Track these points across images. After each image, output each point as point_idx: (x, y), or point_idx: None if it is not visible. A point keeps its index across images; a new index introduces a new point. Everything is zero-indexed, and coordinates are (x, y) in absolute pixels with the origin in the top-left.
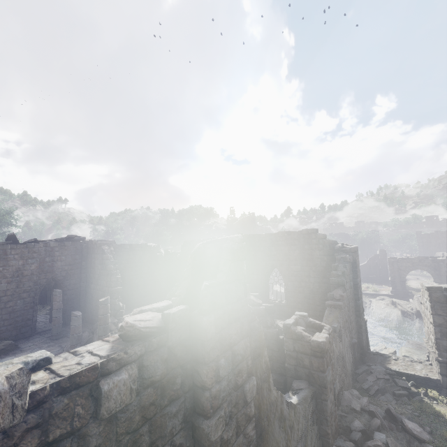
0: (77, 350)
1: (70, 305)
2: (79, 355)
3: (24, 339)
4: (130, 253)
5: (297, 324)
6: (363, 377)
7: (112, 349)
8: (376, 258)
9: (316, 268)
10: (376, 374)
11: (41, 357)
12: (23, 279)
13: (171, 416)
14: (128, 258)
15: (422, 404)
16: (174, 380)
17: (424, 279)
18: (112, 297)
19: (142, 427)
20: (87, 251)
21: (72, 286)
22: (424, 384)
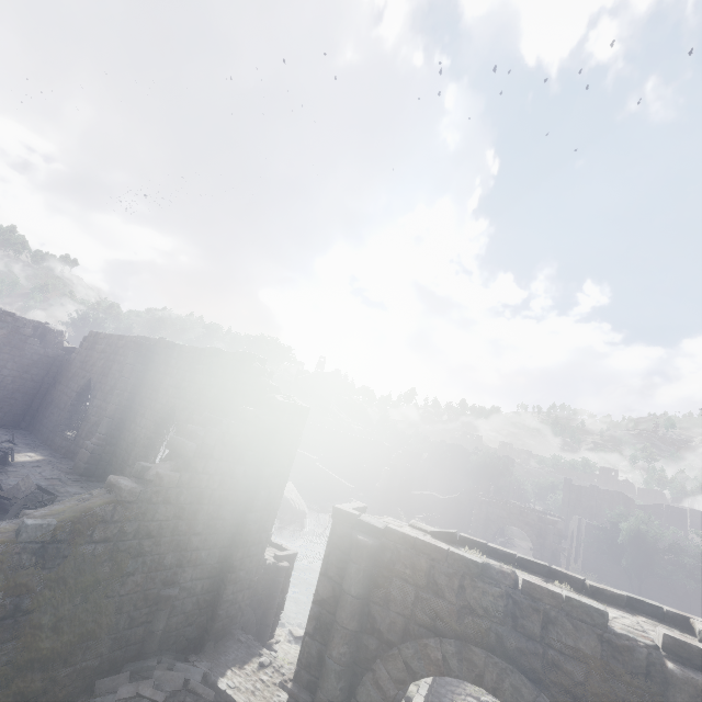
0: None
1: None
2: None
3: None
4: None
5: None
6: (115, 682)
7: None
8: (474, 493)
9: None
10: (150, 682)
11: None
12: None
13: None
14: None
15: None
16: None
17: None
18: None
19: None
20: None
21: None
22: None
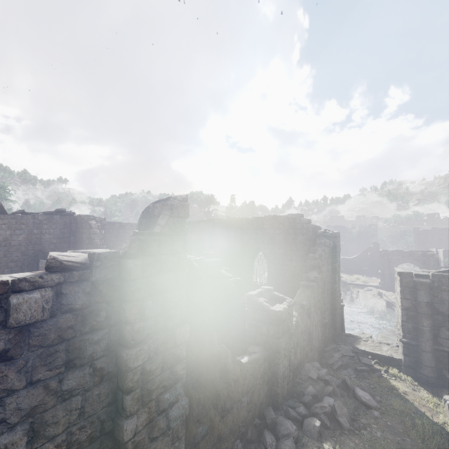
0: (1, 275)
1: None
2: None
3: None
4: (120, 231)
5: (261, 296)
6: (330, 354)
7: (31, 275)
8: (369, 251)
9: (298, 252)
10: (342, 351)
11: None
12: (11, 249)
13: (92, 342)
14: (118, 236)
15: (380, 379)
16: (97, 312)
17: None
18: None
19: (58, 345)
20: (76, 225)
21: None
22: (387, 363)
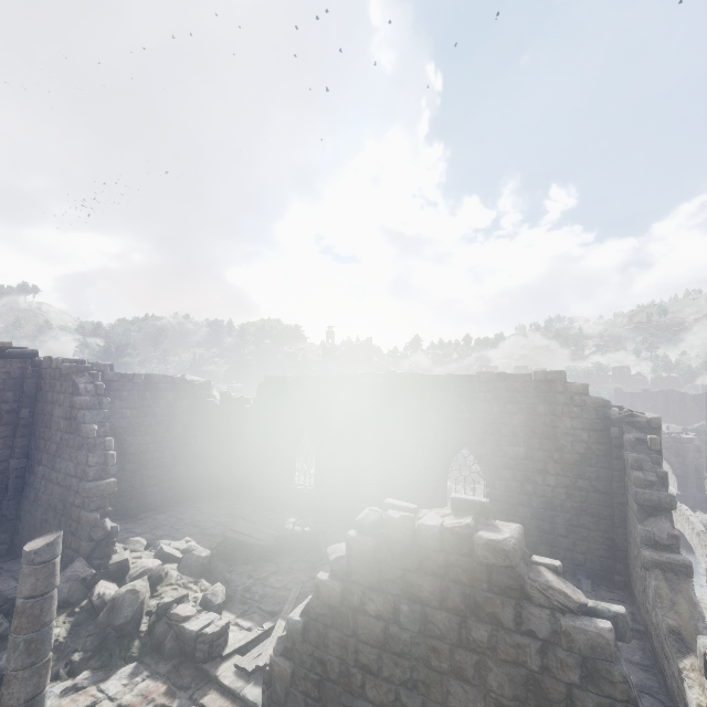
0: None
1: None
2: None
3: None
4: (147, 395)
5: None
6: None
7: None
8: None
9: (561, 455)
10: None
11: None
12: None
13: None
14: (141, 406)
15: None
16: None
17: None
18: (87, 507)
19: None
20: (38, 383)
21: None
22: None
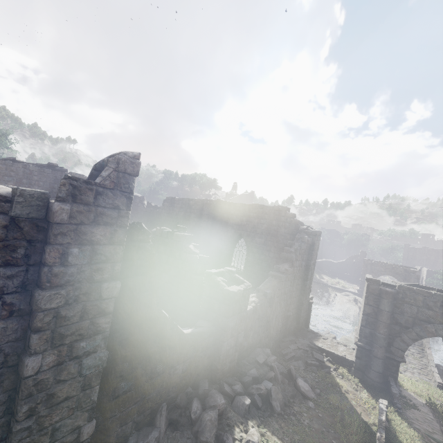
0: None
1: None
2: None
3: None
4: None
5: (222, 276)
6: (286, 345)
7: None
8: (355, 258)
9: (277, 244)
10: (298, 344)
11: None
12: None
13: (4, 276)
14: None
15: (327, 375)
16: (14, 248)
17: None
18: None
19: None
20: None
21: None
22: (339, 362)
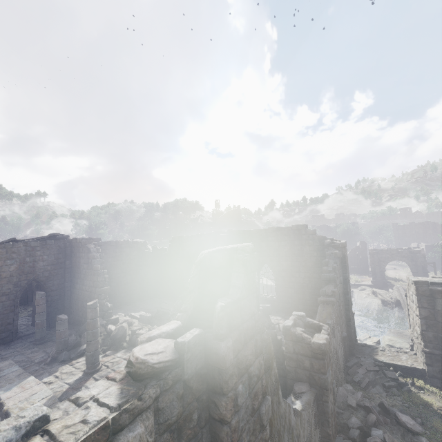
0: (78, 396)
1: (54, 307)
2: (82, 405)
3: (5, 344)
4: (117, 251)
5: (295, 325)
6: (354, 370)
7: (122, 394)
8: (357, 250)
9: (306, 263)
10: (366, 366)
11: (36, 417)
12: (1, 282)
13: None
14: (115, 256)
15: (411, 395)
16: (190, 416)
17: (400, 268)
18: (100, 298)
19: None
20: (71, 249)
21: (55, 286)
22: (410, 374)
